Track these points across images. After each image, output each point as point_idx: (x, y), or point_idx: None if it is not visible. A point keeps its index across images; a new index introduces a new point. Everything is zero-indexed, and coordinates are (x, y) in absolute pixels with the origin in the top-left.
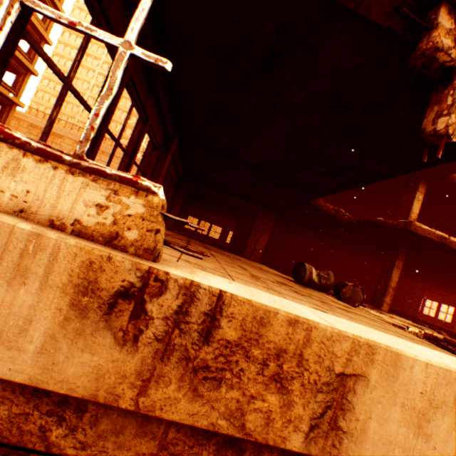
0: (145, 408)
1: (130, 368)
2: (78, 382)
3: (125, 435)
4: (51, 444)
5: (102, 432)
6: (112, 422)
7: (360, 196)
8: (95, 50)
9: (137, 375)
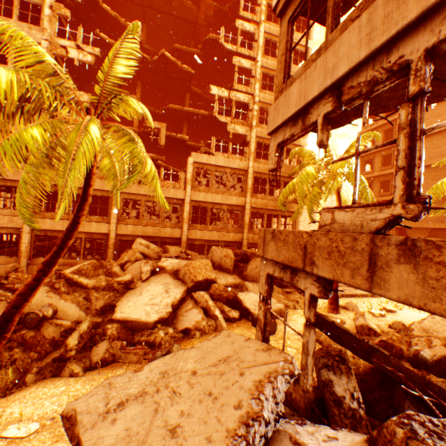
0: None
1: None
2: None
3: None
4: None
5: None
6: None
7: (140, 126)
8: None
9: None
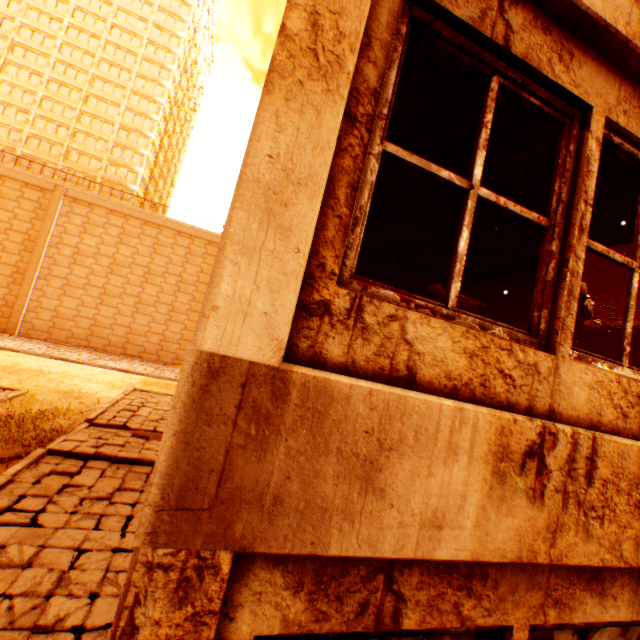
0: (629, 38)
1: (618, 2)
2: (592, 1)
3: (595, 86)
4: (555, 78)
5: (583, 79)
6: (587, 73)
7: None
8: (40, 42)
9: (622, 10)
